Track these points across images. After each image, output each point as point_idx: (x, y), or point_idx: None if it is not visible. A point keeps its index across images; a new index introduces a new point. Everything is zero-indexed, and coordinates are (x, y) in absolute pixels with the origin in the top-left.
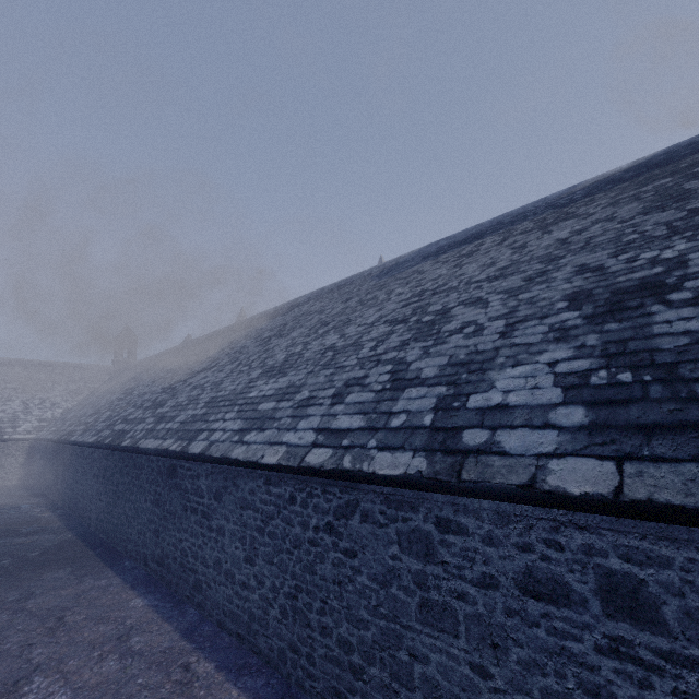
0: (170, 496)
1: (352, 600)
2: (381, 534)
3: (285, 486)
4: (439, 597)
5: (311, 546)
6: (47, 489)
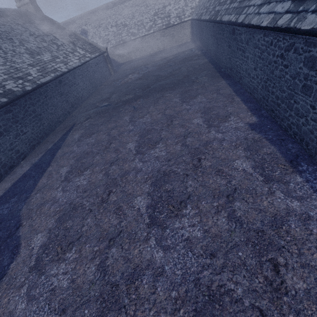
0: (233, 43)
1: (282, 84)
2: (298, 58)
3: (270, 37)
4: (309, 84)
5: (274, 64)
6: (199, 42)
